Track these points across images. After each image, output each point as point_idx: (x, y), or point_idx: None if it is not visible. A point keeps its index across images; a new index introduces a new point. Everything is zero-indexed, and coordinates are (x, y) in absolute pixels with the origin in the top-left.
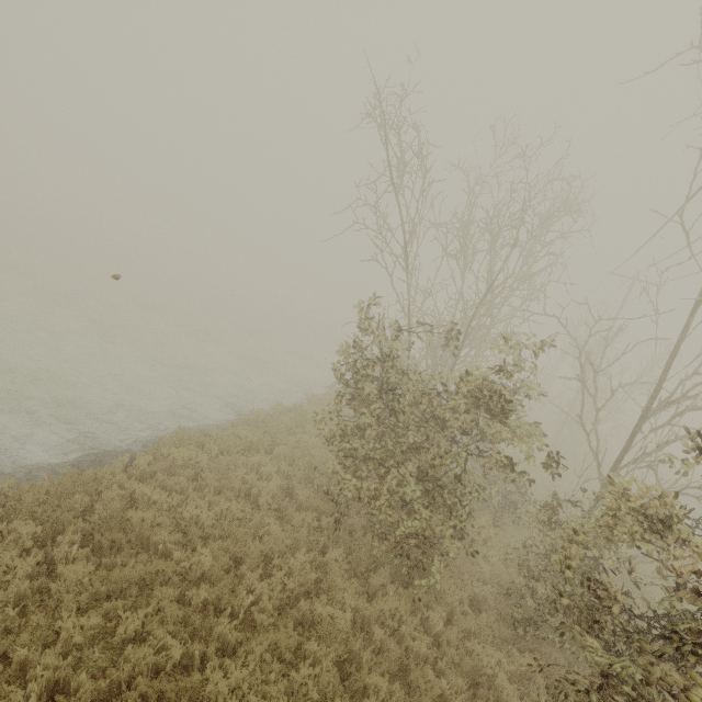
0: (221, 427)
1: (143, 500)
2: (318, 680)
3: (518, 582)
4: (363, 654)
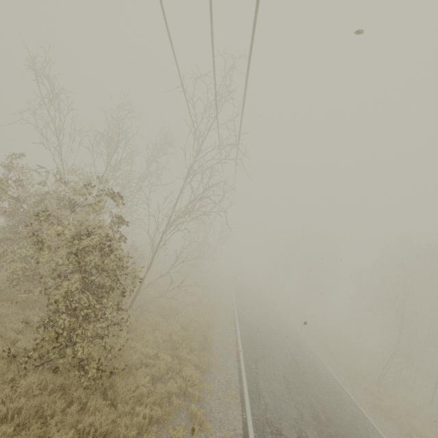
0: None
1: None
2: None
3: None
4: None
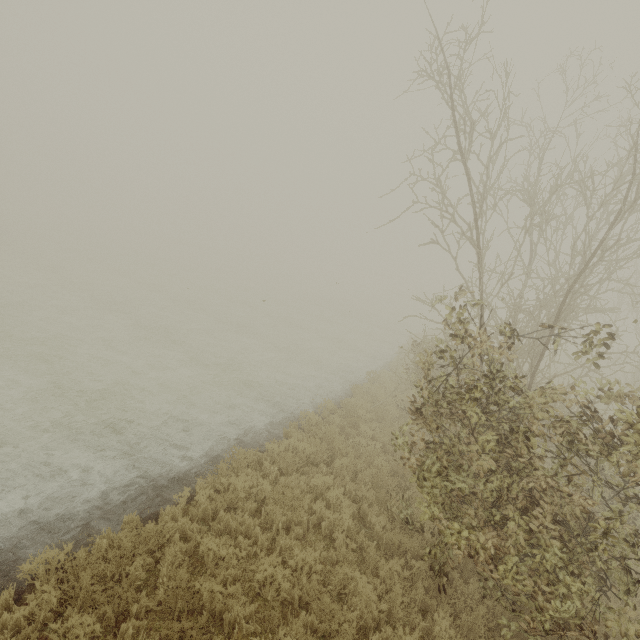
0: (273, 434)
1: (208, 555)
2: None
3: None
4: None
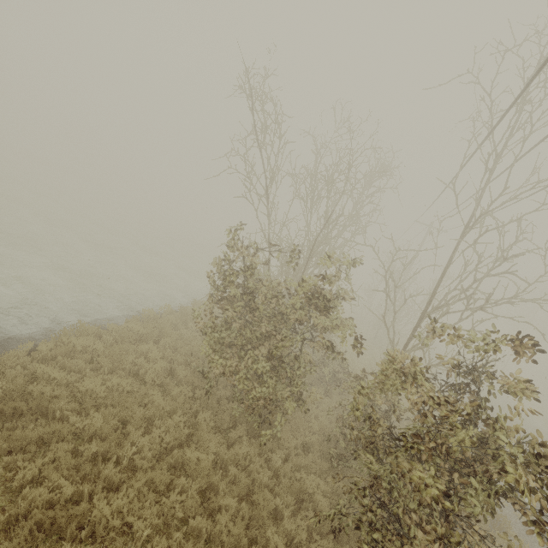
0: (116, 323)
1: (44, 378)
2: (184, 505)
3: (335, 431)
4: (220, 485)
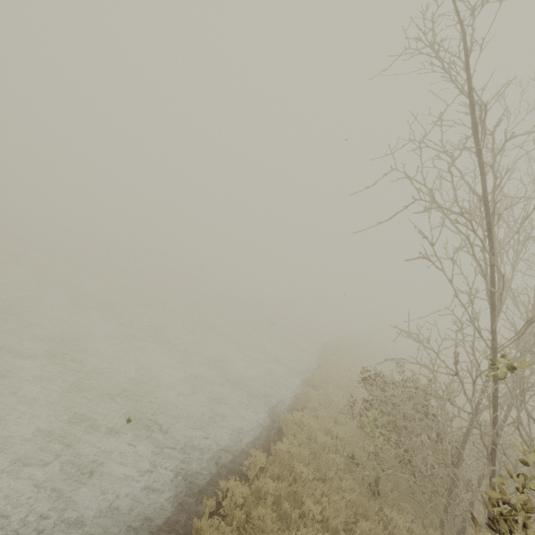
0: (176, 529)
1: None
2: None
3: None
4: None
